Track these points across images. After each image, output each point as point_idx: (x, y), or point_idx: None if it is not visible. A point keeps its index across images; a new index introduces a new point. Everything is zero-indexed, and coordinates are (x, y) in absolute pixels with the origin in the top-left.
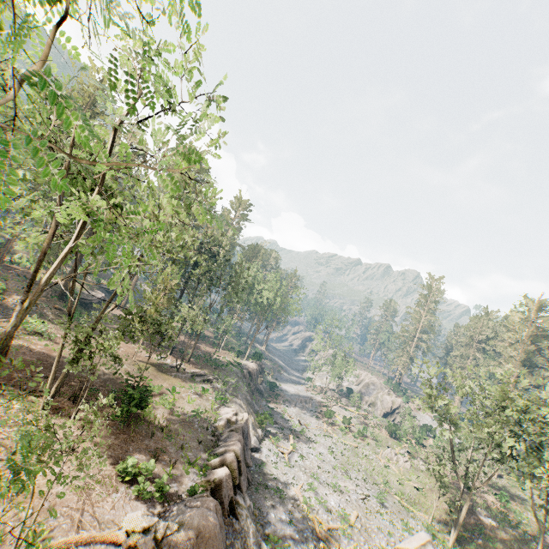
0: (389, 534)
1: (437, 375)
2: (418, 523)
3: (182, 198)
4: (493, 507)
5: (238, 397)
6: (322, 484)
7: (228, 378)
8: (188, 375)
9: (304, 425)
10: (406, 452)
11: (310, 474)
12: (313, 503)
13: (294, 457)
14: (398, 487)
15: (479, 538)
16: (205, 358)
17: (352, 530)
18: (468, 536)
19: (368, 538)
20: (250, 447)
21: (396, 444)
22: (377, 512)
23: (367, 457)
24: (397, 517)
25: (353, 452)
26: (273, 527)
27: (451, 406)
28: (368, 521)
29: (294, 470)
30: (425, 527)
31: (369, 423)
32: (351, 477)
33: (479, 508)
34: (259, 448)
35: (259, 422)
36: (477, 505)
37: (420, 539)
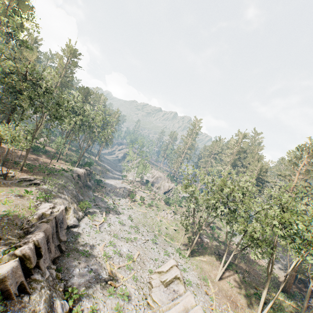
0: (156, 260)
1: (191, 173)
2: (173, 249)
3: (7, 33)
4: (209, 232)
5: (64, 193)
6: (120, 239)
7: (57, 181)
8: (15, 181)
9: (116, 204)
10: (172, 211)
11: (113, 235)
12: (111, 254)
13: (104, 226)
14: (165, 231)
15: (200, 249)
16: (39, 167)
17: (134, 264)
18: (196, 249)
19: (143, 266)
20: (65, 228)
21: (168, 208)
22: (151, 248)
23: (151, 217)
24: (162, 248)
25: (144, 215)
26: (75, 280)
27: (196, 191)
28: (145, 255)
29: (102, 234)
30: (176, 250)
31: (155, 198)
32: (140, 231)
33: (202, 235)
34: (77, 224)
35: (81, 207)
36: (202, 233)
37: (170, 265)
